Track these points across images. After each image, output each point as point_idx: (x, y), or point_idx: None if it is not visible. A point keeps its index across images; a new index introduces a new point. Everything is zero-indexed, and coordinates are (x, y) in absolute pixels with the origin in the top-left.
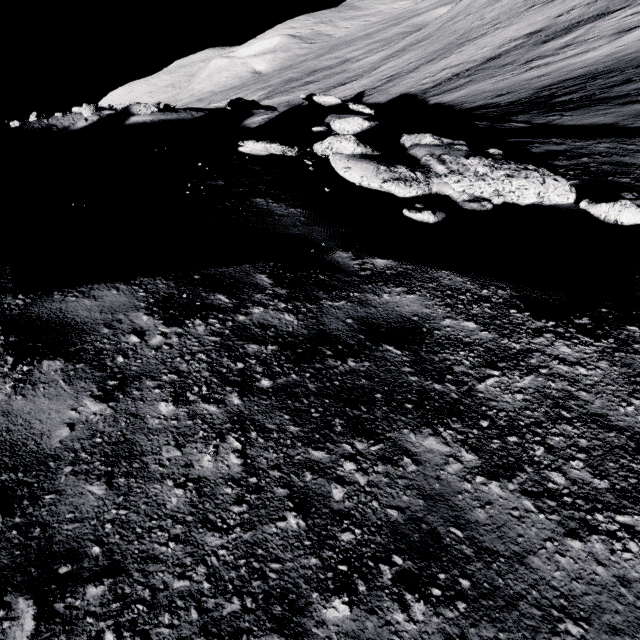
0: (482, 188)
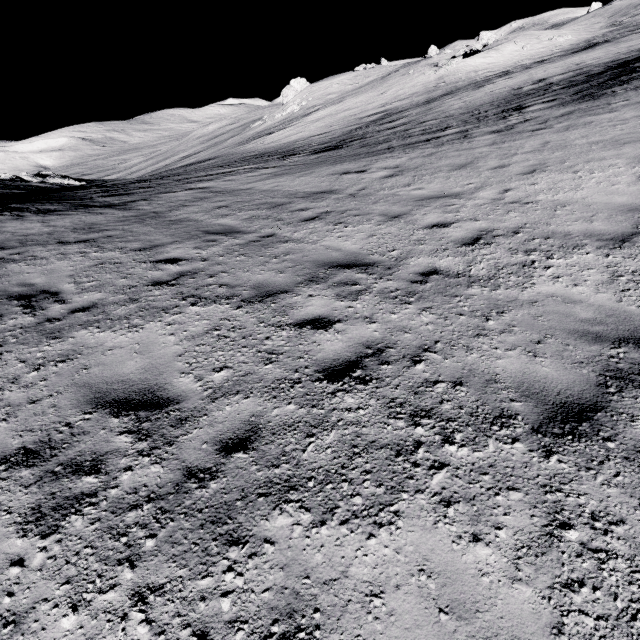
0: (56, 181)
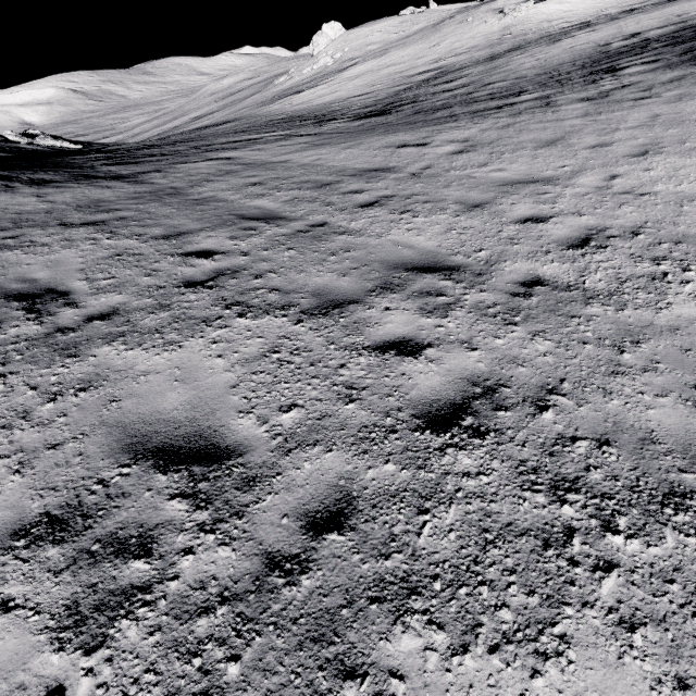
0: (47, 143)
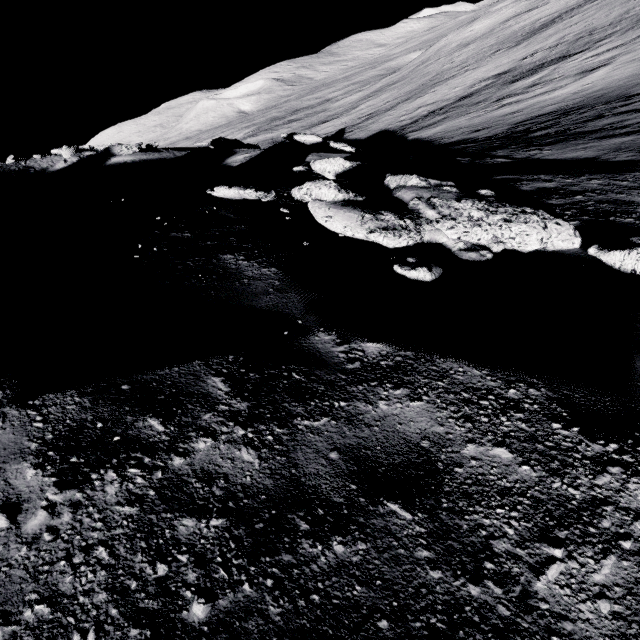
0: (479, 235)
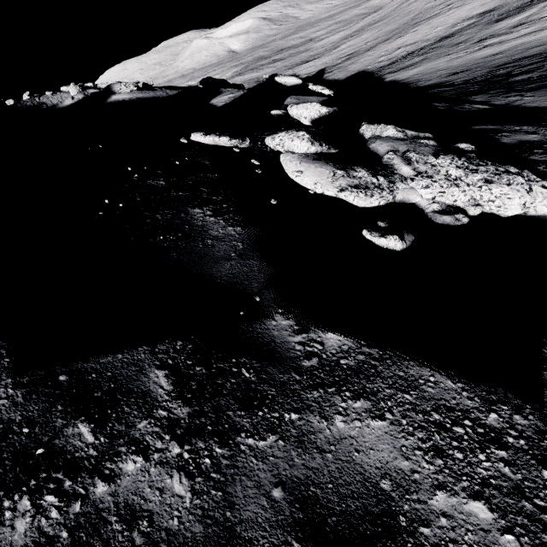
0: (455, 196)
